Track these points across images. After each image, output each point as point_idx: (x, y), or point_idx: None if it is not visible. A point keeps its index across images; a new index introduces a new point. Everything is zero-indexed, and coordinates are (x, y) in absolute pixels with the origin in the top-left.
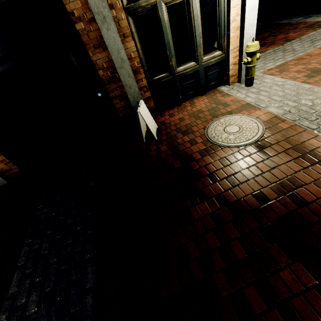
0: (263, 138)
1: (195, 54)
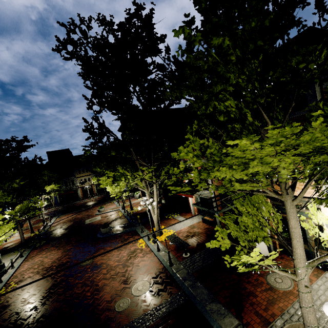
0: (278, 291)
1: (307, 243)
